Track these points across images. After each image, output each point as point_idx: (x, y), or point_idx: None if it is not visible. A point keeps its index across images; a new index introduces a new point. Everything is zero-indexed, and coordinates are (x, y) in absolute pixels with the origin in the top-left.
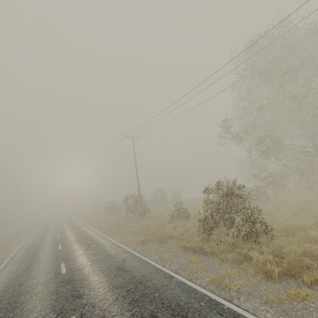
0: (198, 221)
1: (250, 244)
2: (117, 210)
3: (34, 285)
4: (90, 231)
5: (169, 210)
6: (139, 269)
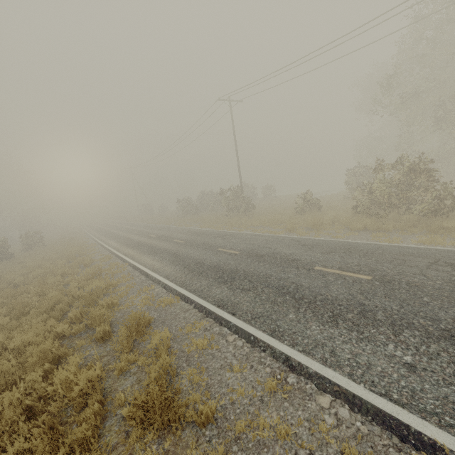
0: (353, 208)
1: (436, 220)
2: (196, 210)
3: (219, 261)
4: (192, 229)
5: (295, 202)
6: (329, 243)
